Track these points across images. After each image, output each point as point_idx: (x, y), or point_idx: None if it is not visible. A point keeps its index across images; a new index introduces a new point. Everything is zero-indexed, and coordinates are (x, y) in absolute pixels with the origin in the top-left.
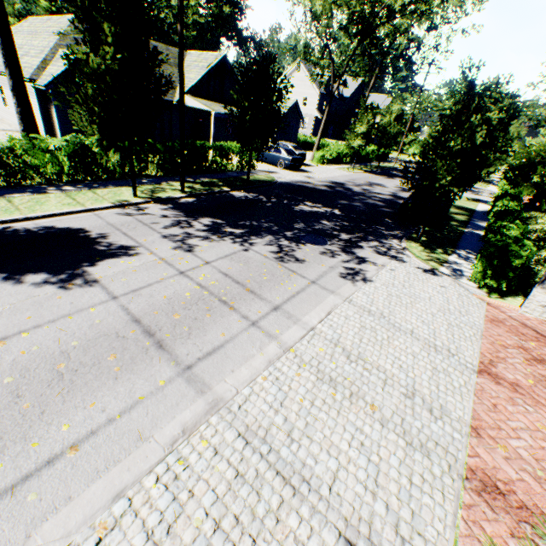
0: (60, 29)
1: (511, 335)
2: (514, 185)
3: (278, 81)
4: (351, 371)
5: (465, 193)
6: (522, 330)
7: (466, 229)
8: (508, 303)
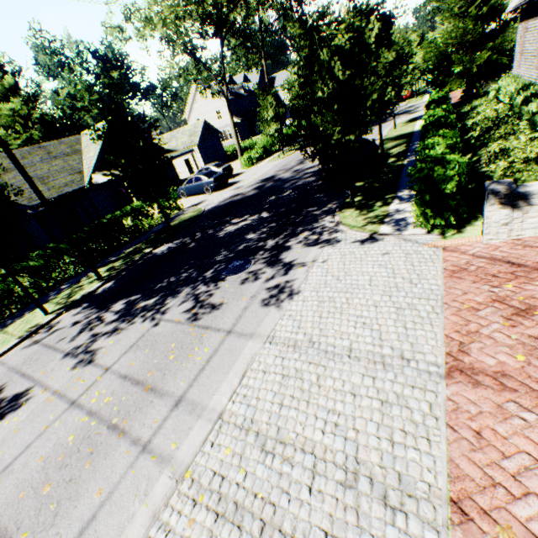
0: None
1: (480, 285)
2: (440, 86)
3: (187, 110)
4: (265, 475)
5: (401, 118)
6: (492, 269)
7: (405, 160)
8: (467, 235)
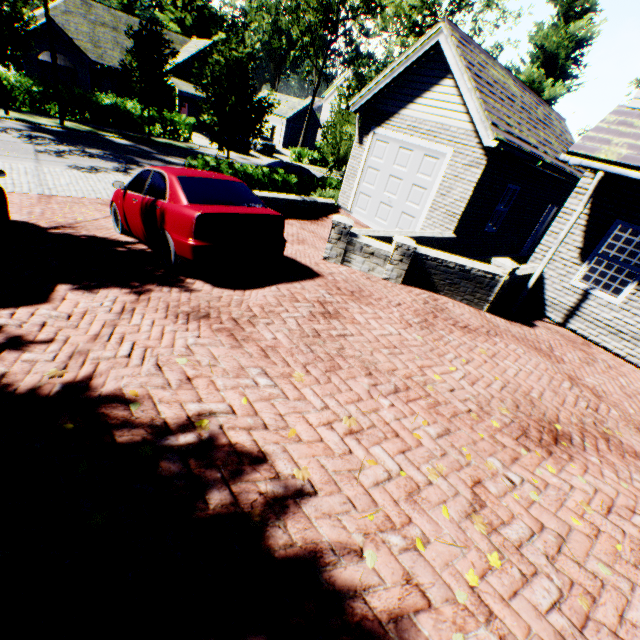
0: (58, 3)
1: None
2: None
3: (330, 92)
4: None
5: None
6: None
7: None
8: None
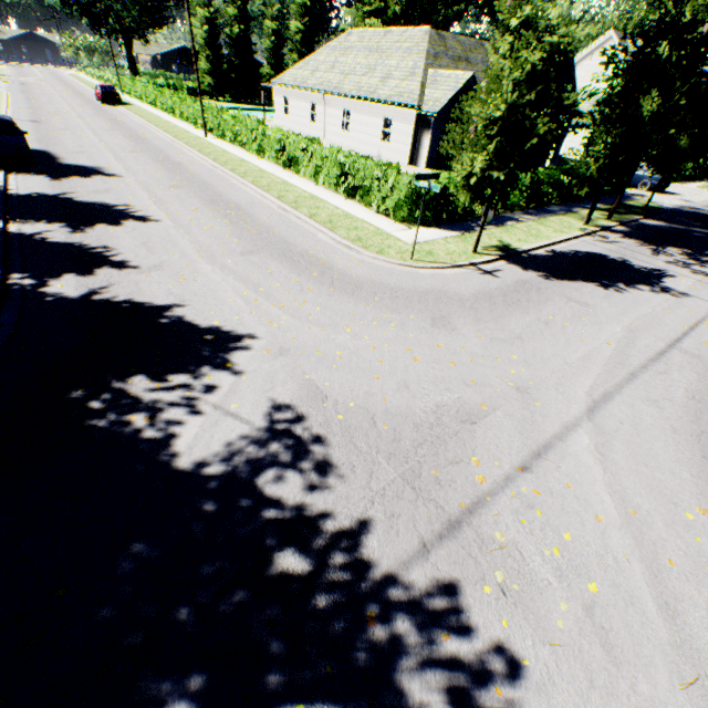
0: (416, 45)
1: None
2: None
3: None
4: None
5: None
6: None
7: None
8: None
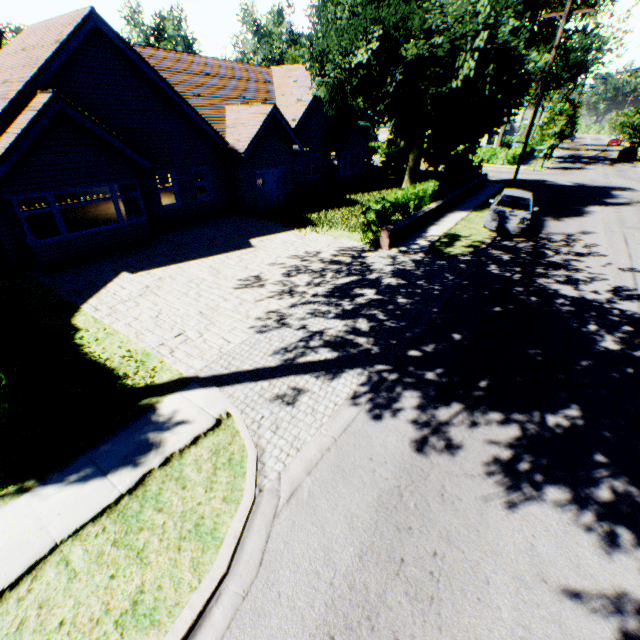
0: None
1: None
2: None
3: None
4: None
5: None
6: None
7: None
8: None
